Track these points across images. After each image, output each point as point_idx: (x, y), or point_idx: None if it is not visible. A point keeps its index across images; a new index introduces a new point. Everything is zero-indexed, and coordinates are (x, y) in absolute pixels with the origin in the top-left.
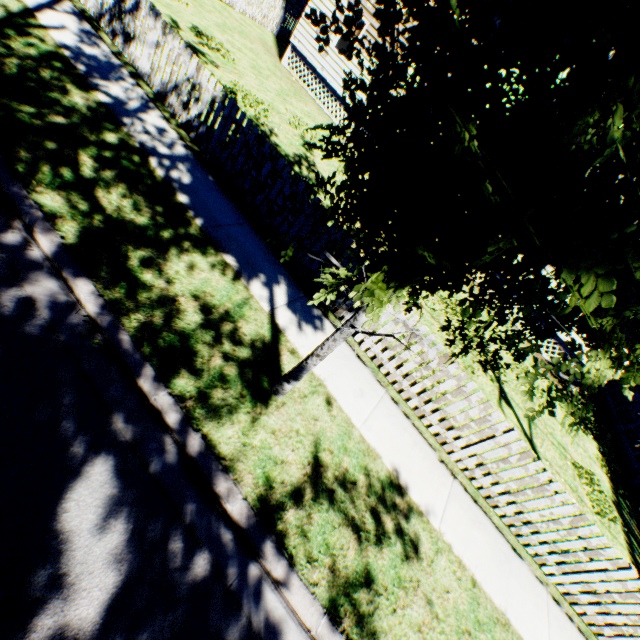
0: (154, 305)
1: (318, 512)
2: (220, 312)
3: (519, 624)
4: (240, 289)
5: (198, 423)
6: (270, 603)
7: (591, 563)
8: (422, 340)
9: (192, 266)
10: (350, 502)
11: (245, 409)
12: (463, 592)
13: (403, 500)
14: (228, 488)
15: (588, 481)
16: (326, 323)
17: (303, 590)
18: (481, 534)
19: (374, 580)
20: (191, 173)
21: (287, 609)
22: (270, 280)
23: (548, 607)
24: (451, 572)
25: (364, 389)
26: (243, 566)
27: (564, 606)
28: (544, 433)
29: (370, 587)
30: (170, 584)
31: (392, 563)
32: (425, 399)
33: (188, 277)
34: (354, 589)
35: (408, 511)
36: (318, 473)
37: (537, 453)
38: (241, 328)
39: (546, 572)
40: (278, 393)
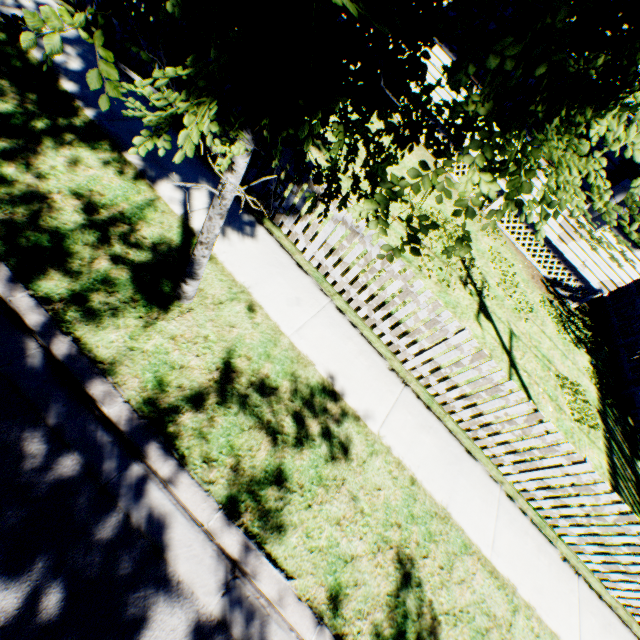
0: (16, 202)
1: (224, 416)
2: (112, 213)
3: (462, 518)
4: (143, 190)
5: (69, 327)
6: (156, 501)
7: (546, 460)
8: (363, 238)
9: (76, 162)
10: (267, 407)
11: (137, 314)
12: (398, 490)
13: (336, 406)
14: (105, 392)
15: (572, 391)
16: (260, 230)
17: (195, 488)
18: (430, 438)
19: (288, 479)
20: (84, 58)
21: (178, 506)
22: (187, 182)
23: (499, 503)
24: (386, 472)
25: (302, 298)
26: (124, 467)
27: (519, 502)
28: (527, 346)
29: (282, 485)
30: (25, 484)
31: (313, 464)
32: (374, 307)
33: (69, 174)
34: (261, 487)
35: (341, 416)
36: (229, 379)
37: (515, 365)
38: (140, 231)
39: (503, 472)
40: (181, 298)
